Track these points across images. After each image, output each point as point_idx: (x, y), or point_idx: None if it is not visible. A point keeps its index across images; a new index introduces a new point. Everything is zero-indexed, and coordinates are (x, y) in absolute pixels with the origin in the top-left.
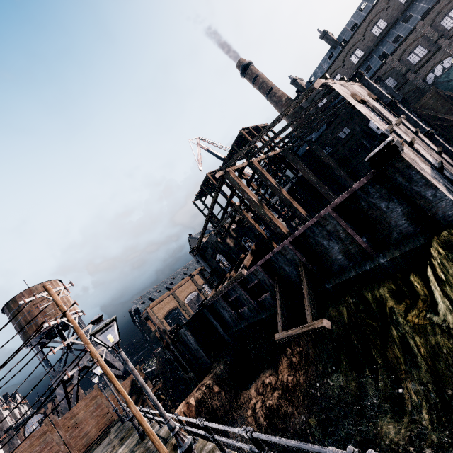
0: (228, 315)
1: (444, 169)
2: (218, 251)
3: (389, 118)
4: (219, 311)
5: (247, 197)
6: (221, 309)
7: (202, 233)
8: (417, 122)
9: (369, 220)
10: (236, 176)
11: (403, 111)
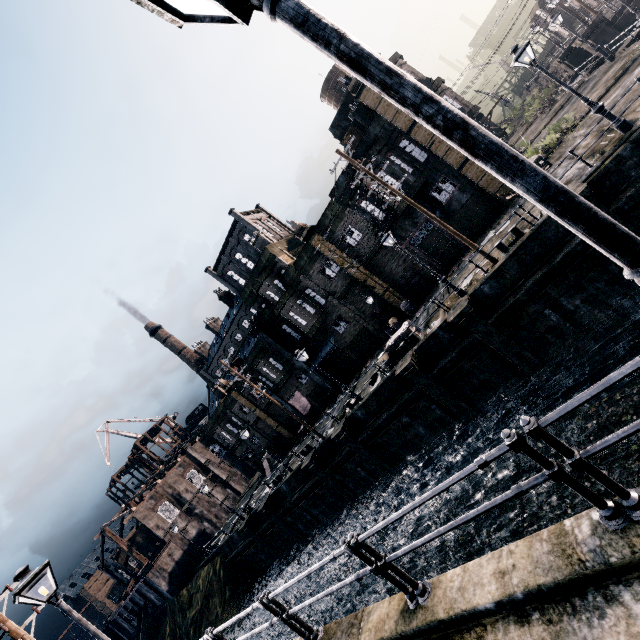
0: (128, 626)
1: (204, 534)
2: (118, 567)
3: (187, 498)
4: (121, 624)
5: (120, 546)
6: (122, 622)
7: (101, 558)
8: (219, 475)
9: (155, 588)
10: (111, 532)
11: (211, 469)
